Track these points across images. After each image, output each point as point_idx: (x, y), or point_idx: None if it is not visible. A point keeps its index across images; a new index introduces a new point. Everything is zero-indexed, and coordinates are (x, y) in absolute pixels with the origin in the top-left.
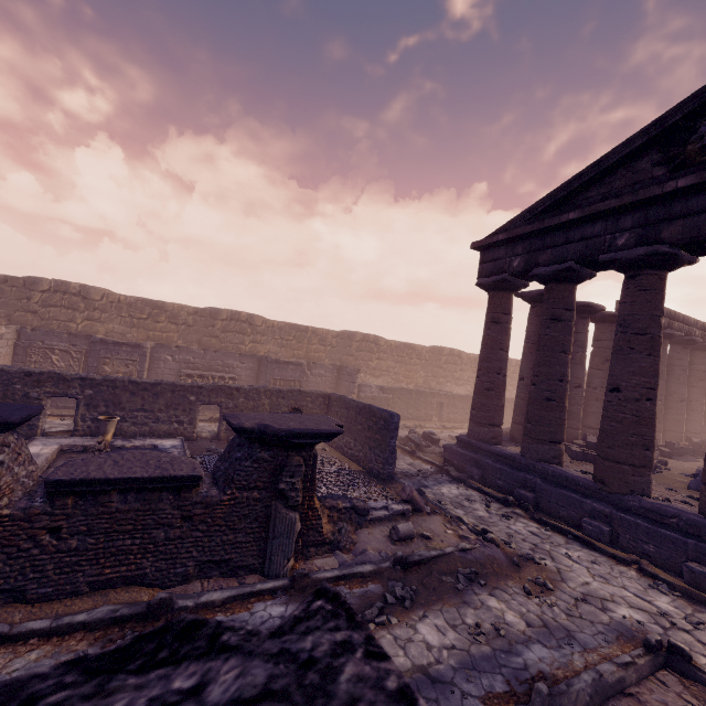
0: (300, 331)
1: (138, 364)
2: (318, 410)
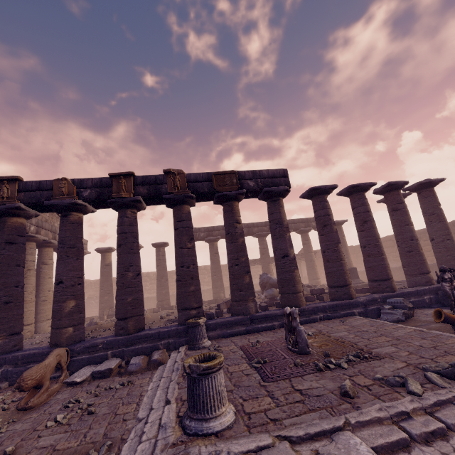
0: None
1: None
2: None
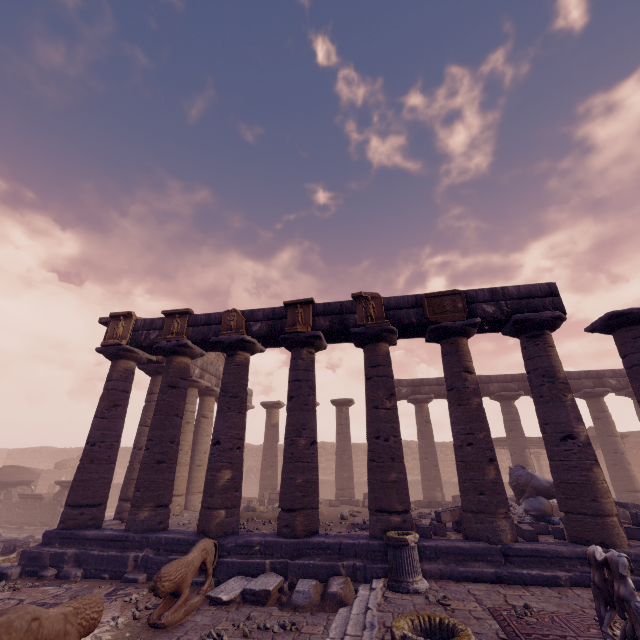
0: None
1: None
2: None
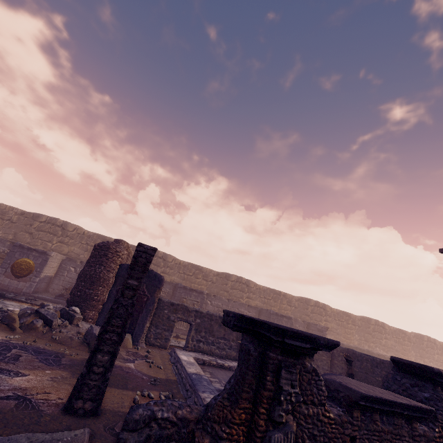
0: (276, 294)
1: (199, 304)
2: (325, 357)
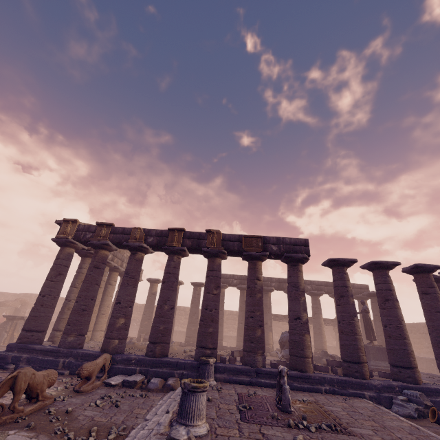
0: None
1: None
2: None
